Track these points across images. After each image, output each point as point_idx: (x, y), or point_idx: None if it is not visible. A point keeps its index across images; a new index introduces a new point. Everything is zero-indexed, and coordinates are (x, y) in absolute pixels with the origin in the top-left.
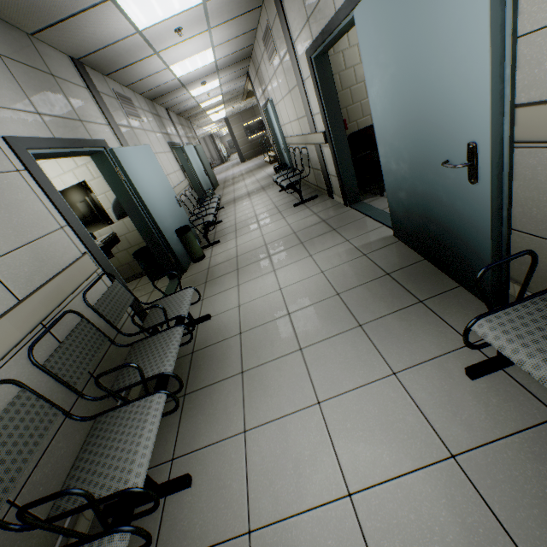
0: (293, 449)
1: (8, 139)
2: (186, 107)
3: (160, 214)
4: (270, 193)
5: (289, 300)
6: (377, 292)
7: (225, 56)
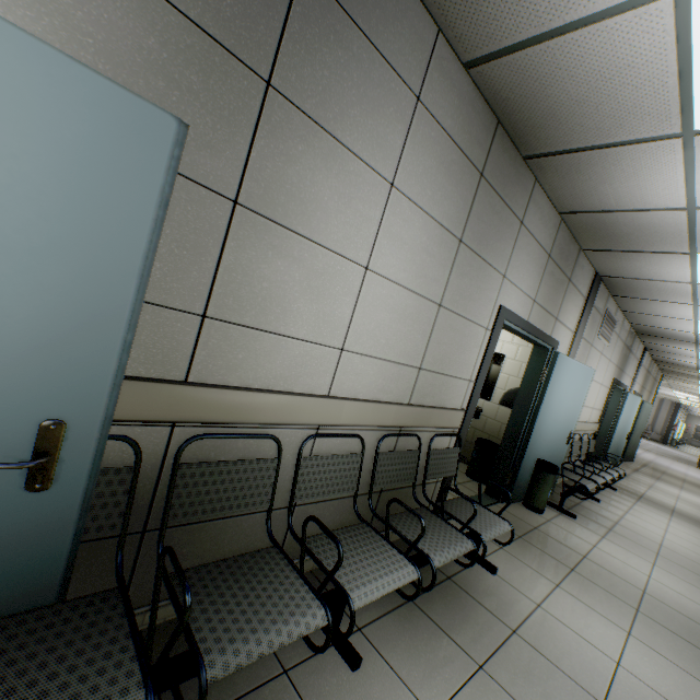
0: None
1: (502, 308)
2: (675, 360)
3: (540, 432)
4: None
5: (619, 691)
6: None
7: None
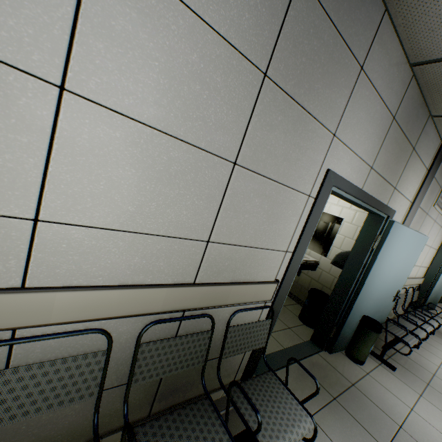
0: None
1: (329, 173)
2: None
3: (367, 293)
4: None
5: None
6: None
7: None
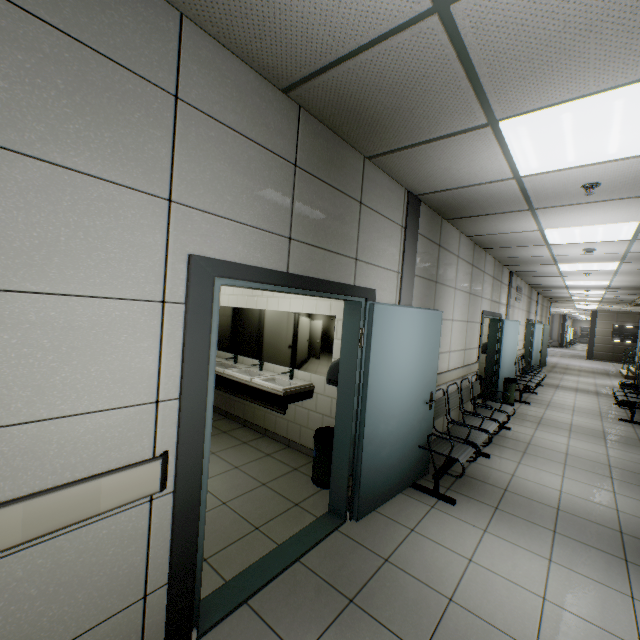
0: (541, 475)
1: (483, 311)
2: (556, 295)
3: (503, 363)
4: (601, 400)
5: (570, 450)
6: (638, 478)
7: (620, 284)
